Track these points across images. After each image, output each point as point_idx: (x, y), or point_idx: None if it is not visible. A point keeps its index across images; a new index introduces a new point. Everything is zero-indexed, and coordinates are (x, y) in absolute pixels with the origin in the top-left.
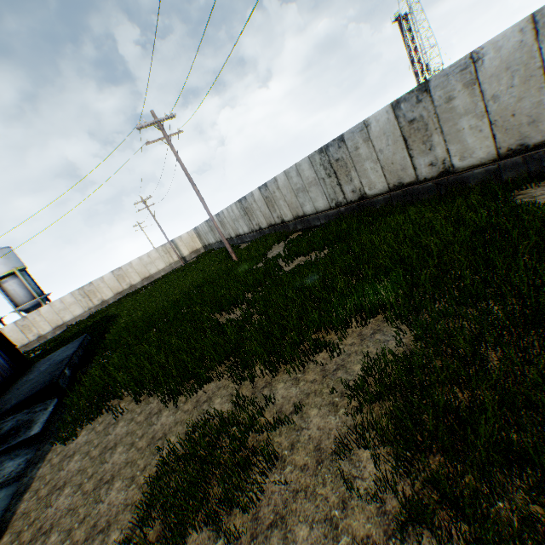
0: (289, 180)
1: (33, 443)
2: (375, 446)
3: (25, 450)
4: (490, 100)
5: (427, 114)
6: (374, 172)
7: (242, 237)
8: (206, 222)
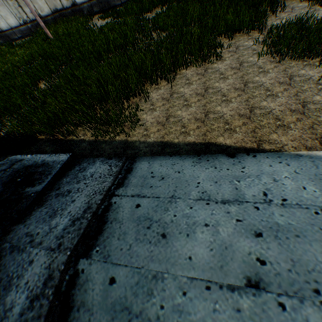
0: None
1: (76, 163)
2: None
3: (81, 166)
4: None
5: None
6: None
7: (7, 34)
8: None
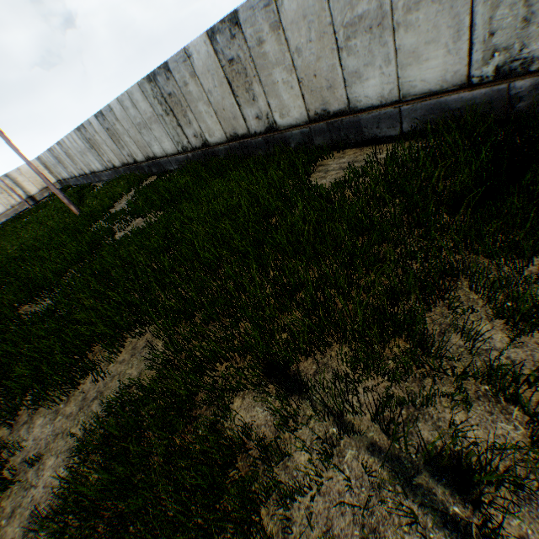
0: (126, 112)
1: None
2: (78, 509)
3: None
4: (295, 52)
5: (244, 56)
6: (209, 117)
7: (98, 174)
8: (49, 151)
